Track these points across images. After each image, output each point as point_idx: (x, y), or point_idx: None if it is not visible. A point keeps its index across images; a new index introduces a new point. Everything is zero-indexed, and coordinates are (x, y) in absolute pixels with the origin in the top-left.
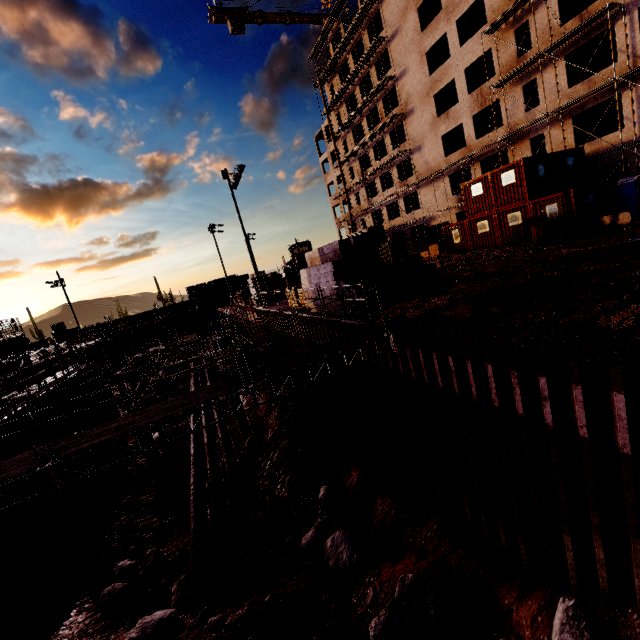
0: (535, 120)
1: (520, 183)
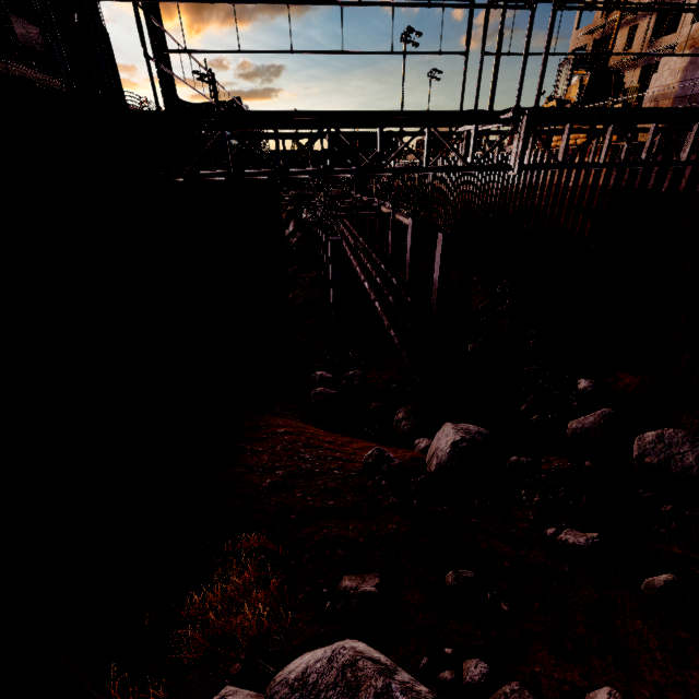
0: None
1: None
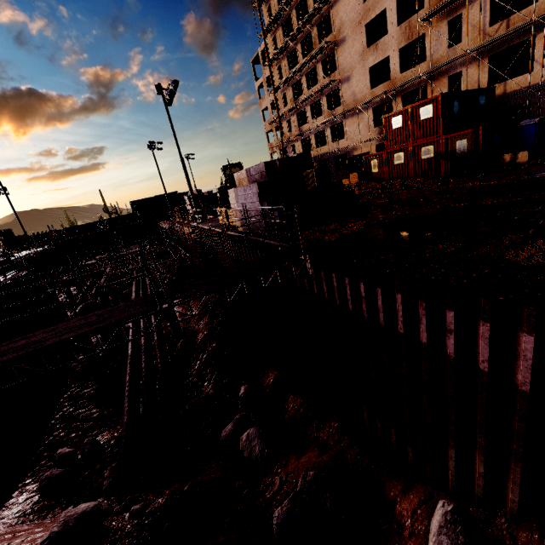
0: (456, 57)
1: (436, 118)
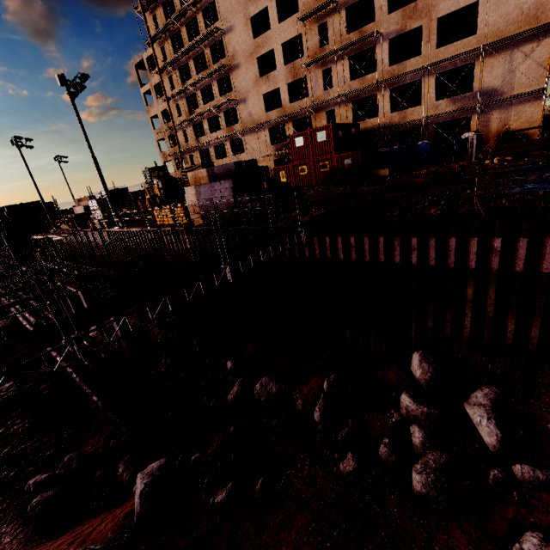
0: (331, 98)
1: (329, 141)
